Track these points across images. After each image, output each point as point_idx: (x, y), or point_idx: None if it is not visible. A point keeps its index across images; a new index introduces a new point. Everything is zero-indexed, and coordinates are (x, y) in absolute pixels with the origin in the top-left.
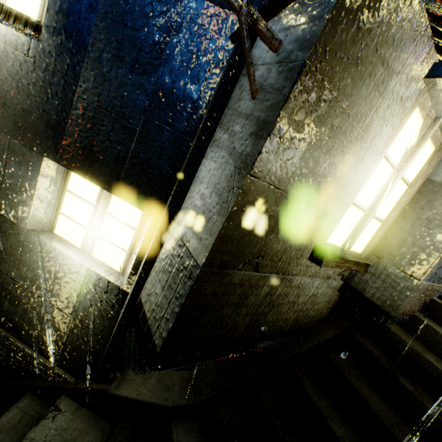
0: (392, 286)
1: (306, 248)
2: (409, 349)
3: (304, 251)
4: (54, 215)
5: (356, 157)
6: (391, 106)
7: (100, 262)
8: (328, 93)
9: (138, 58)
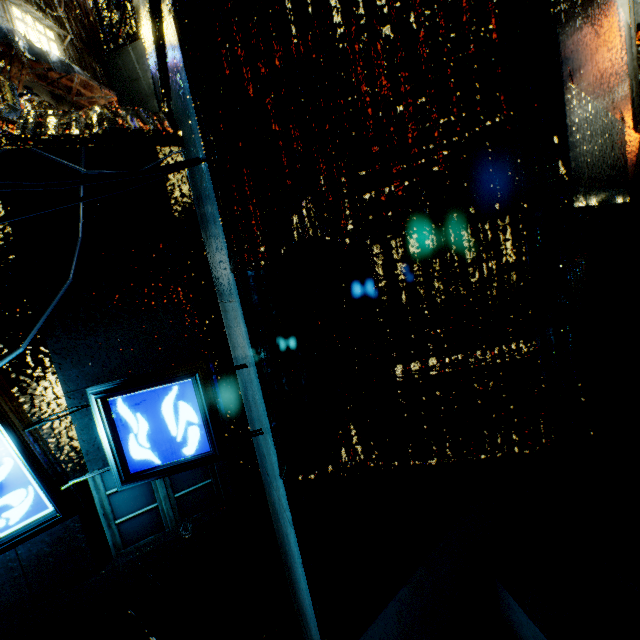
0: None
1: None
2: None
3: None
4: None
5: None
6: None
7: None
8: None
9: None
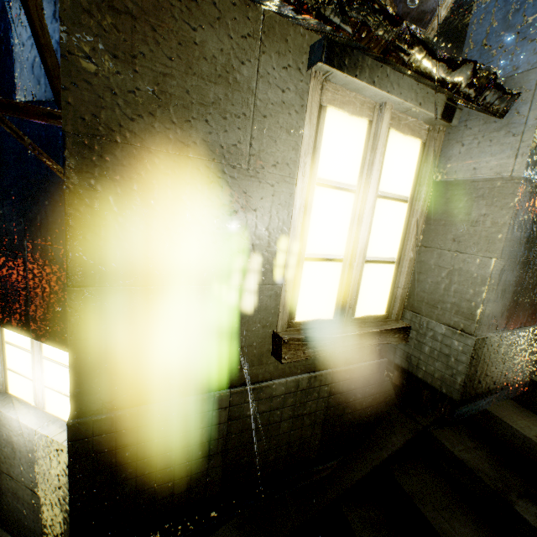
0: (444, 354)
1: (266, 338)
2: (531, 446)
3: (263, 343)
4: (4, 373)
5: (265, 202)
6: (280, 121)
7: (55, 417)
8: (138, 150)
9: (3, 184)
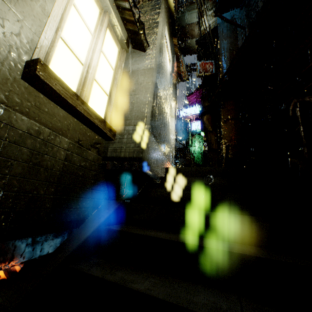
0: (134, 138)
1: (16, 67)
2: (167, 192)
3: (12, 69)
4: None
5: None
6: None
7: None
8: None
9: None
